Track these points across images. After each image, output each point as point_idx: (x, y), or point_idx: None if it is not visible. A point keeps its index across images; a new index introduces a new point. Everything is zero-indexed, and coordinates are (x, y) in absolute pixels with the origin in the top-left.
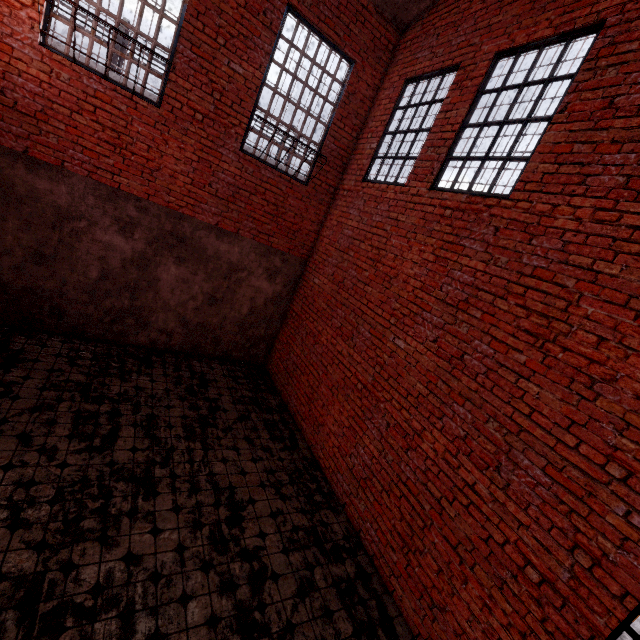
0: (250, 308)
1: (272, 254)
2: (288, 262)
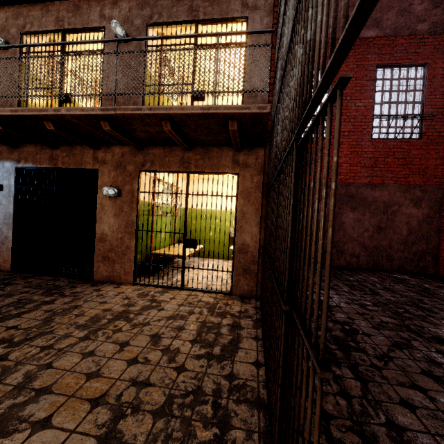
0: (407, 230)
1: (411, 189)
2: (426, 191)
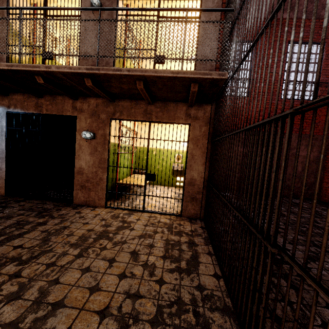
0: (302, 167)
1: (307, 137)
2: (317, 139)
